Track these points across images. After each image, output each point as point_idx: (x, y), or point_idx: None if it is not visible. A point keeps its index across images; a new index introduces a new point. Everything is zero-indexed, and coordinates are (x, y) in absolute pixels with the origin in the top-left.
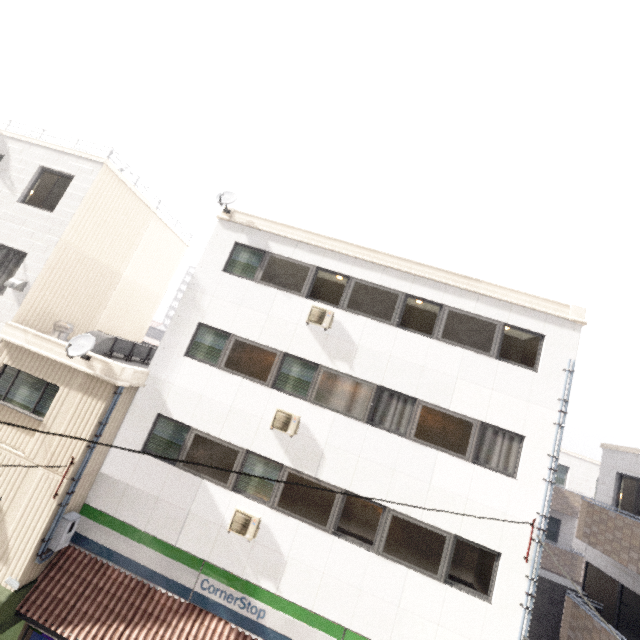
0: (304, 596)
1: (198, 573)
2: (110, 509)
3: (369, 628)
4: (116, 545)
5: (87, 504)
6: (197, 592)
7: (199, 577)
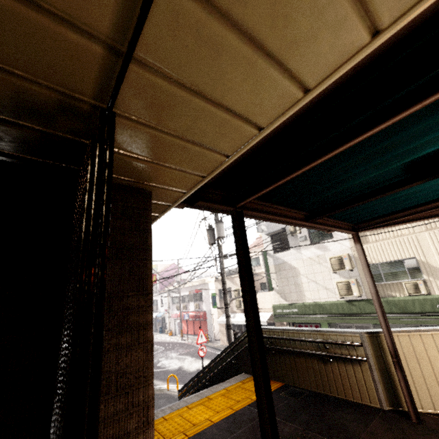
0: None
1: None
2: None
3: None
4: None
5: None
6: None
7: None
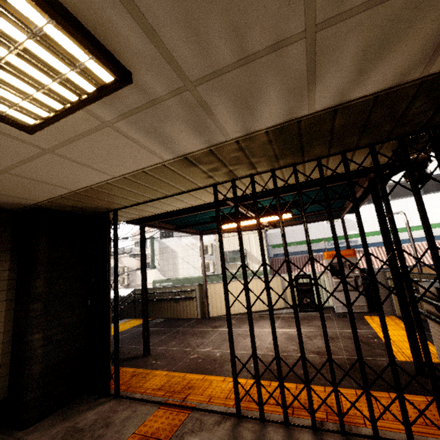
0: (369, 228)
1: (324, 243)
2: (278, 242)
3: (401, 224)
4: (288, 250)
5: (269, 245)
6: (327, 248)
7: (325, 243)
